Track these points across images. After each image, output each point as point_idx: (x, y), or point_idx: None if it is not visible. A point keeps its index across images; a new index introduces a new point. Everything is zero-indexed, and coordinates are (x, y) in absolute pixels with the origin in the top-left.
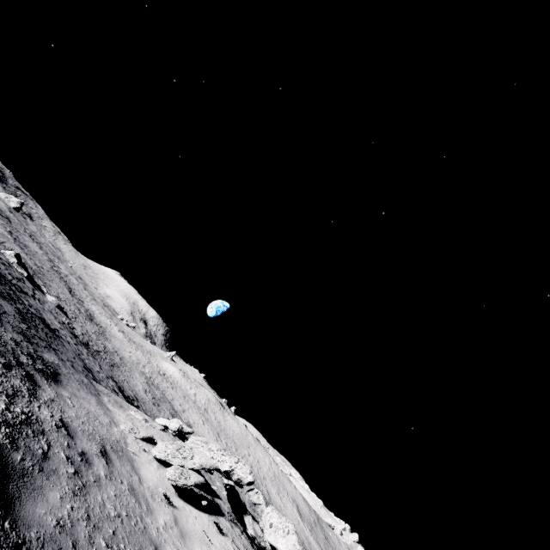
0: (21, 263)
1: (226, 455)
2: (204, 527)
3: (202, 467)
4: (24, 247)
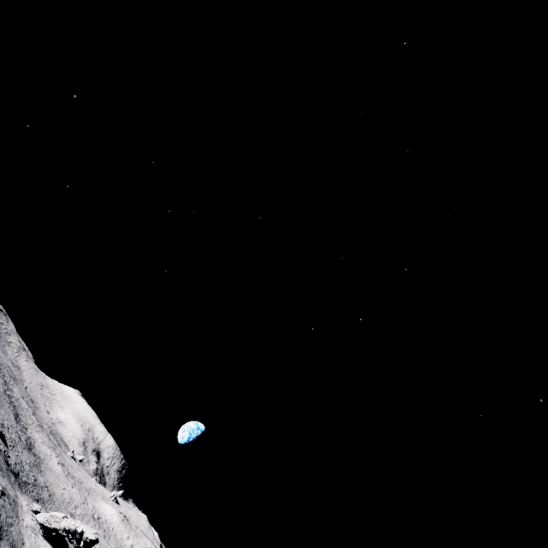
0: None
1: (84, 524)
2: None
3: (65, 528)
4: None
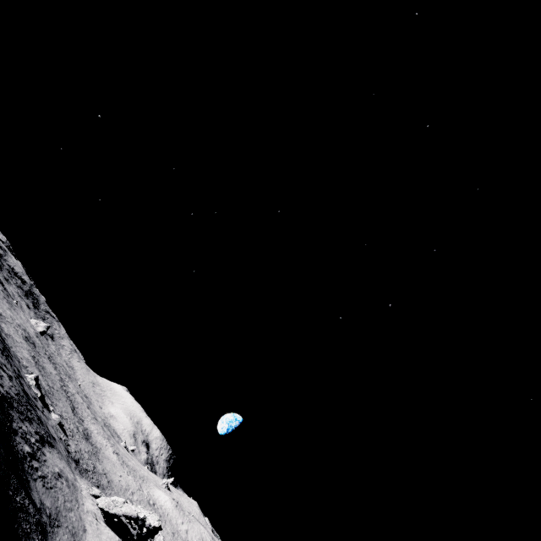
0: (38, 384)
1: (145, 510)
2: (114, 538)
3: (126, 514)
4: (42, 369)
